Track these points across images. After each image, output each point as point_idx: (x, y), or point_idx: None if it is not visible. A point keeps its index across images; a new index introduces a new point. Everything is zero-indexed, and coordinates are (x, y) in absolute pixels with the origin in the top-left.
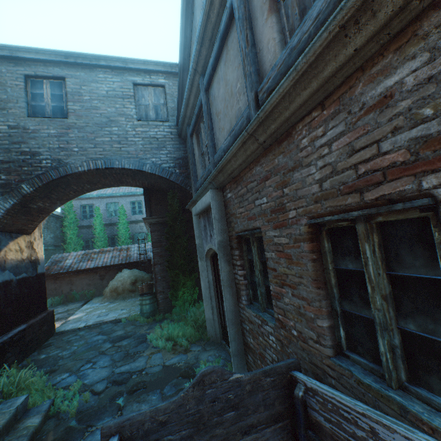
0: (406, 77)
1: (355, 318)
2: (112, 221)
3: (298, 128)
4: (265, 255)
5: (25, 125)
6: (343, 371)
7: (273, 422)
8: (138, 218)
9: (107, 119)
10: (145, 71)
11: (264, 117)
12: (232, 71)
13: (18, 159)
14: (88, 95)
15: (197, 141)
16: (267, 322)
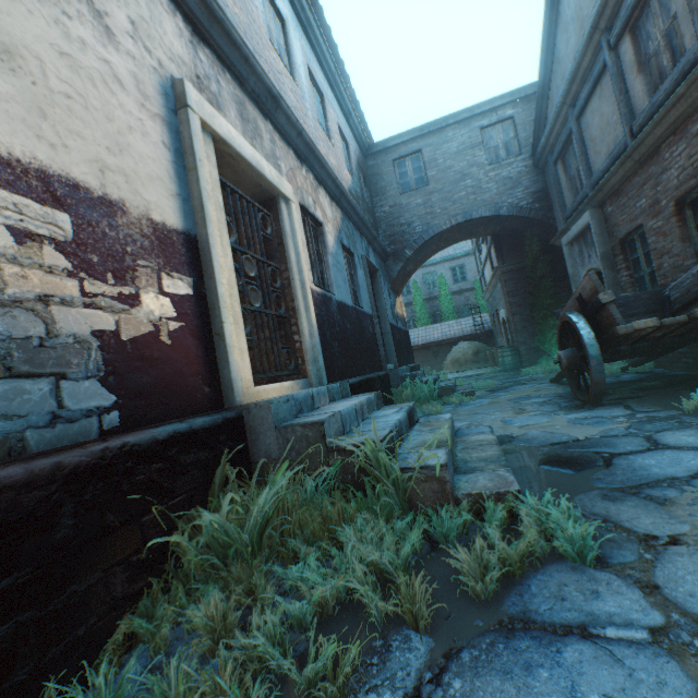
0: None
1: None
2: (431, 295)
3: (661, 148)
4: (646, 243)
5: (399, 203)
6: None
7: (649, 313)
8: (461, 287)
9: (460, 175)
10: (490, 110)
11: (636, 146)
12: (607, 106)
13: (399, 231)
14: (441, 158)
15: (563, 168)
16: None
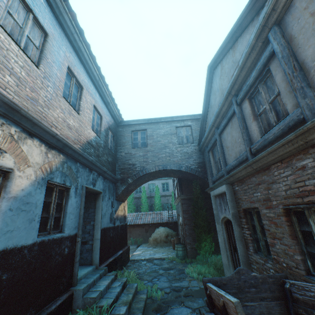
0: (308, 163)
1: (313, 255)
2: (151, 195)
3: (272, 167)
4: (262, 222)
5: (130, 152)
6: (311, 281)
7: (275, 299)
8: (166, 193)
9: (164, 145)
10: (181, 120)
11: (255, 161)
12: (235, 132)
13: (127, 167)
14: (155, 135)
15: (212, 155)
16: (267, 261)
